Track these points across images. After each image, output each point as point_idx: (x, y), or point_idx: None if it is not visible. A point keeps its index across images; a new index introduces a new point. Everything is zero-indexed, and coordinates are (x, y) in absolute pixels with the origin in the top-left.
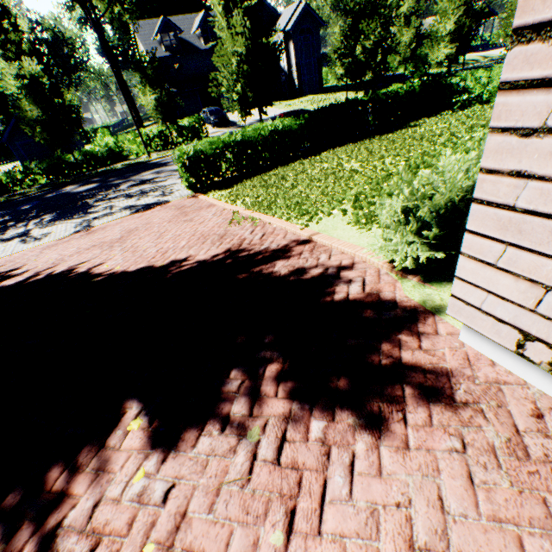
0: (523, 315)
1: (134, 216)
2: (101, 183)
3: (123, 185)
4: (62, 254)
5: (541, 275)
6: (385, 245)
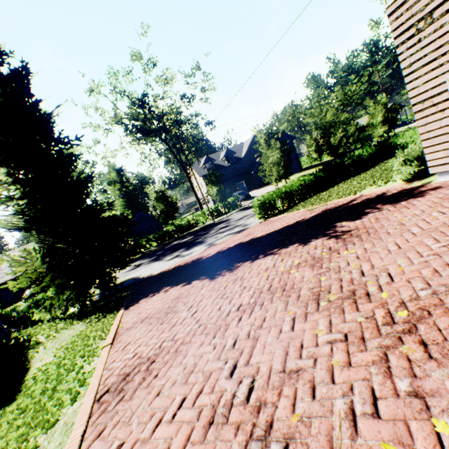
0: (447, 159)
1: (237, 234)
2: (194, 235)
3: (211, 231)
4: (219, 248)
5: (444, 148)
6: (400, 171)
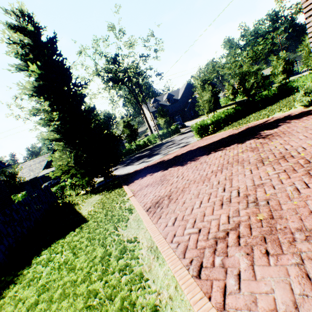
0: None
1: (183, 147)
2: (150, 150)
3: (162, 147)
4: (173, 155)
5: None
6: (301, 100)
